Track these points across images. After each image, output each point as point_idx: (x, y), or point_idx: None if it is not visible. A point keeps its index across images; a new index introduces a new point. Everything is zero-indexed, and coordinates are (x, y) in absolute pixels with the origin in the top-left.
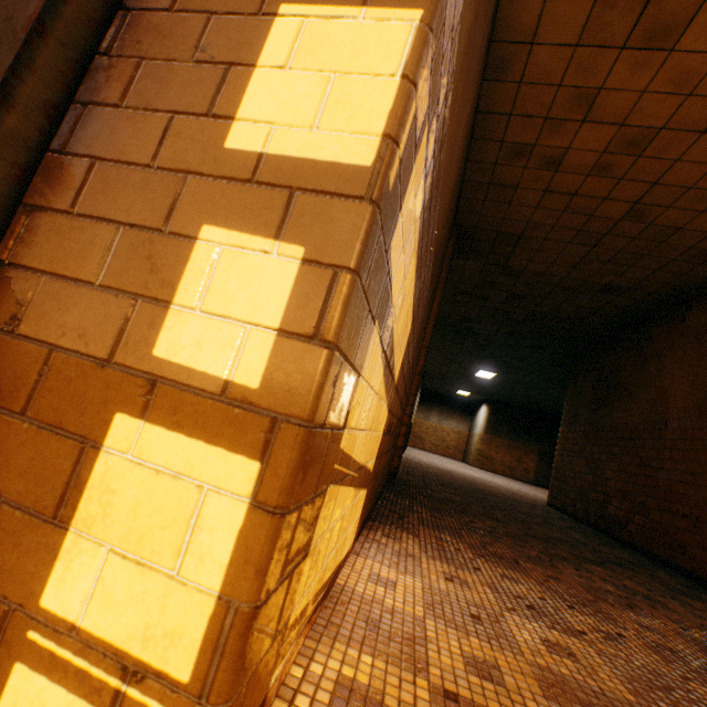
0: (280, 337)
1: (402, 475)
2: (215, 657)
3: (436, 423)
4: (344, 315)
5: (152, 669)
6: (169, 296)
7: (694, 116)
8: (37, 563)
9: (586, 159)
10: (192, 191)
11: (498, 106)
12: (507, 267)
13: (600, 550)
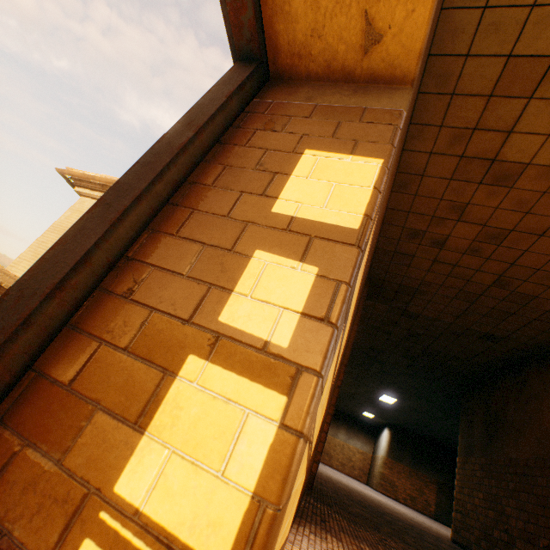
0: (302, 317)
1: (317, 484)
2: (247, 548)
3: (344, 441)
4: (342, 308)
5: None
6: (232, 286)
7: (532, 225)
8: (116, 456)
9: (461, 243)
10: (251, 231)
11: (401, 206)
12: (407, 311)
13: None
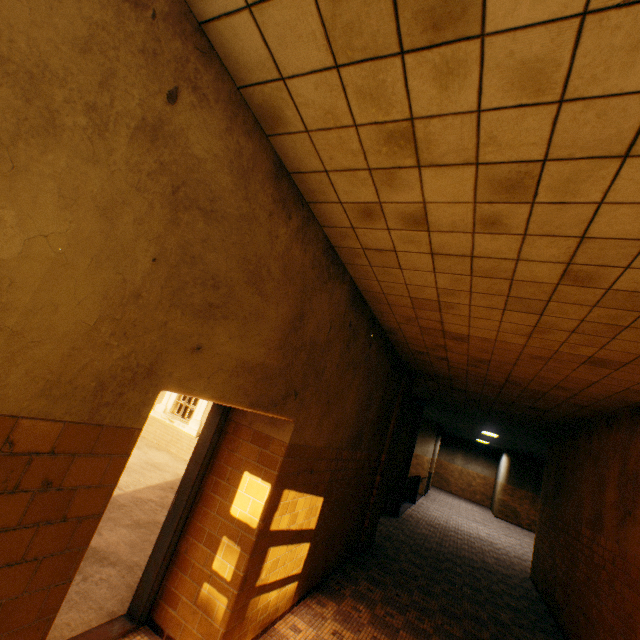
0: (235, 569)
1: (381, 541)
2: (218, 639)
3: (461, 466)
4: (247, 566)
5: (208, 639)
6: (216, 552)
7: (502, 359)
8: (189, 613)
9: (460, 361)
10: (222, 524)
11: (399, 340)
12: (454, 387)
13: (509, 632)
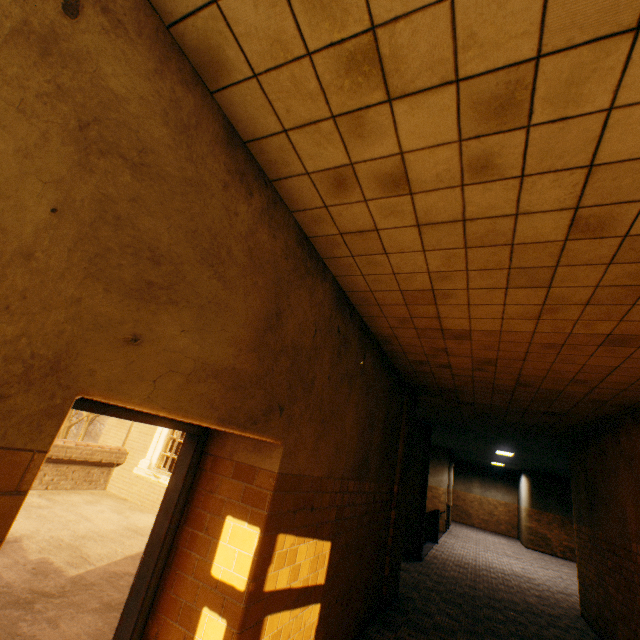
0: None
1: (406, 592)
2: None
3: (480, 495)
4: None
5: None
6: (195, 632)
7: (510, 356)
8: None
9: (464, 365)
10: (202, 590)
11: (395, 350)
12: (460, 400)
13: None
